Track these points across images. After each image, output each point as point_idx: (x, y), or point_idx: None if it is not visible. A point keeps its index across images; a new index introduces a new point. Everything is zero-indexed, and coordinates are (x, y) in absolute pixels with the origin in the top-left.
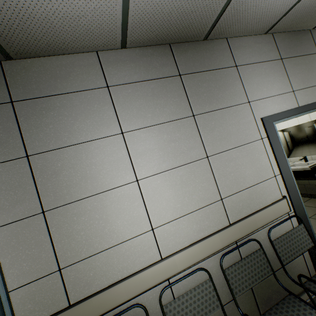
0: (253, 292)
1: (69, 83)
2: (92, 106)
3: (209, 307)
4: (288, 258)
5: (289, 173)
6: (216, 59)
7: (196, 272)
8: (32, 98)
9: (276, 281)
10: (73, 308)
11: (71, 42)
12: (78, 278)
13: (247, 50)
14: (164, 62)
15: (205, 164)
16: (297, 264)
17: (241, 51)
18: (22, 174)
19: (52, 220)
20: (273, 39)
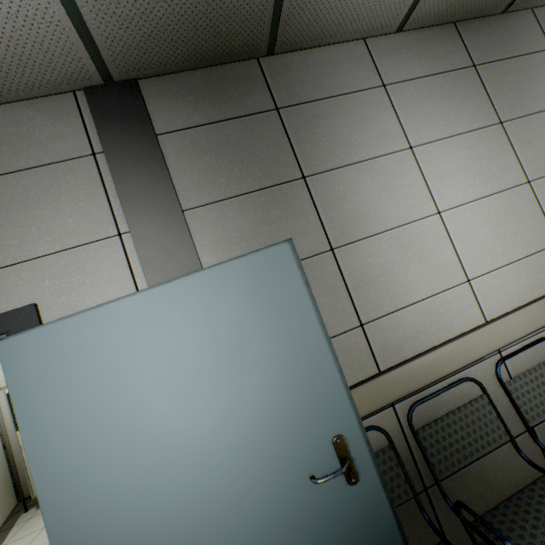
0: None
1: (337, 82)
2: (368, 112)
3: None
4: None
5: None
6: (521, 41)
7: (536, 346)
8: (298, 103)
9: None
10: (389, 373)
11: (348, 24)
12: (384, 339)
13: None
14: (450, 49)
15: (526, 192)
16: None
17: None
18: (301, 200)
19: (343, 261)
20: None
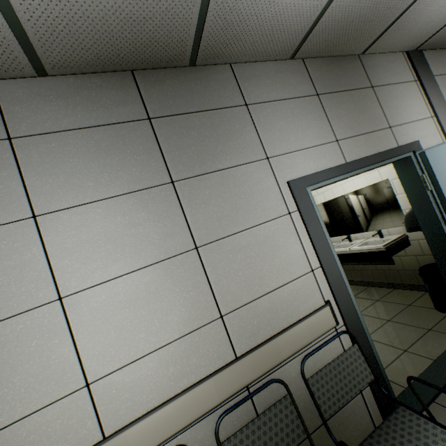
0: None
1: None
2: None
3: None
4: (332, 407)
5: (333, 264)
6: (213, 95)
7: None
8: None
9: (318, 445)
10: None
11: None
12: None
13: (263, 81)
14: (121, 98)
15: (192, 259)
16: (353, 410)
17: (255, 83)
18: None
19: None
20: (304, 67)
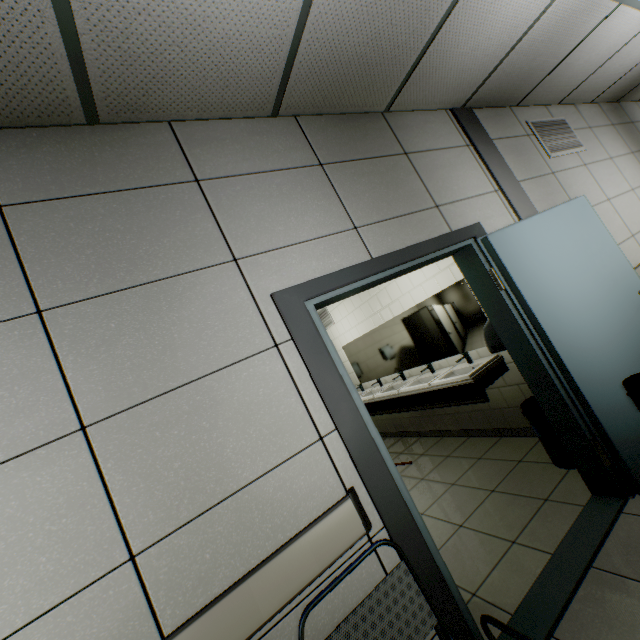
0: None
1: None
2: None
3: None
4: None
5: (358, 422)
6: (135, 167)
7: None
8: None
9: None
10: None
11: None
12: None
13: (229, 146)
14: None
15: (72, 452)
16: None
17: (213, 149)
18: None
19: None
20: (298, 127)
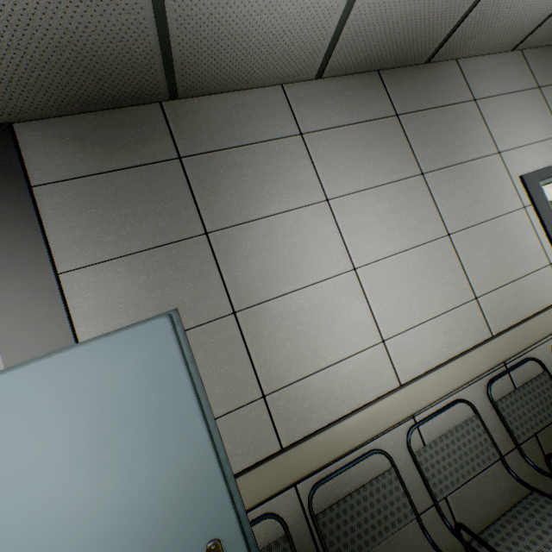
0: (538, 441)
1: (250, 130)
2: (282, 162)
3: (481, 456)
4: None
5: None
6: (445, 91)
7: (451, 408)
8: (204, 152)
9: None
10: (290, 451)
11: (258, 71)
12: (289, 410)
13: (487, 75)
14: (373, 97)
15: (446, 245)
16: None
17: (479, 78)
18: (202, 259)
19: (247, 325)
20: (523, 59)
